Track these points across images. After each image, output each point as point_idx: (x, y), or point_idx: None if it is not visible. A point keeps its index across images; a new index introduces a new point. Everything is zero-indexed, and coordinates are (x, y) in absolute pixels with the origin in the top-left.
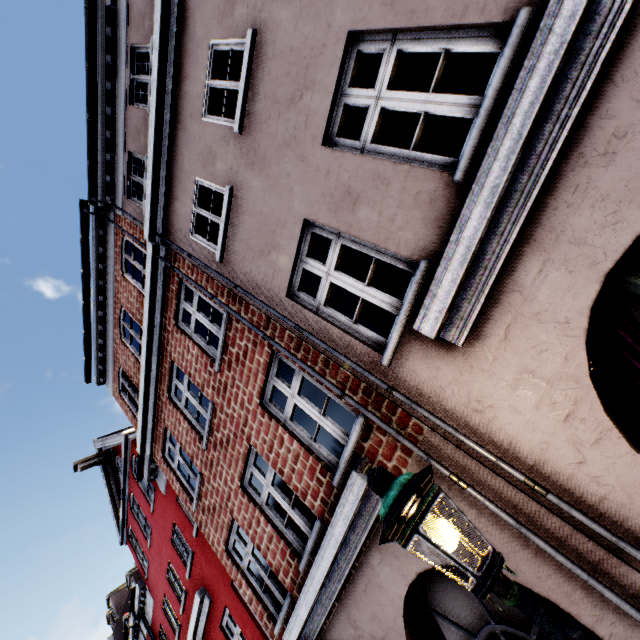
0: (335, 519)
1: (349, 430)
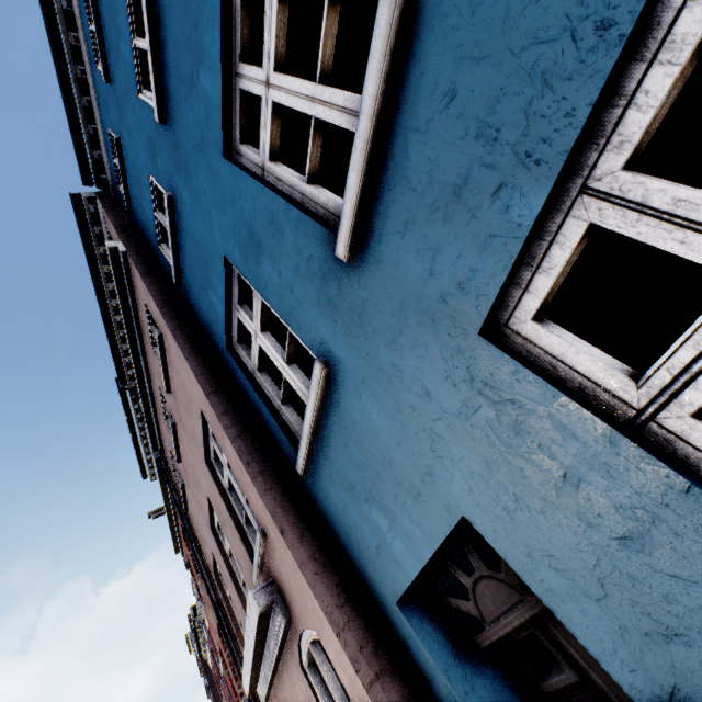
0: None
1: None
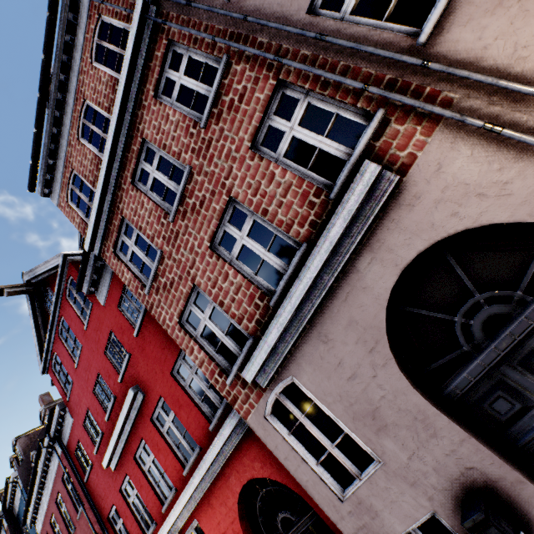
0: (334, 220)
1: (276, 281)
